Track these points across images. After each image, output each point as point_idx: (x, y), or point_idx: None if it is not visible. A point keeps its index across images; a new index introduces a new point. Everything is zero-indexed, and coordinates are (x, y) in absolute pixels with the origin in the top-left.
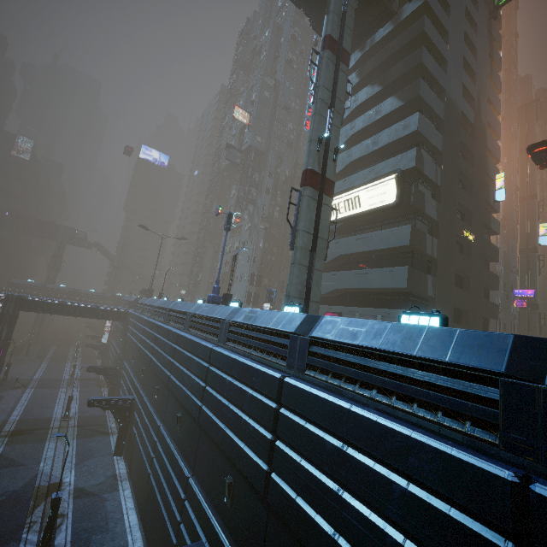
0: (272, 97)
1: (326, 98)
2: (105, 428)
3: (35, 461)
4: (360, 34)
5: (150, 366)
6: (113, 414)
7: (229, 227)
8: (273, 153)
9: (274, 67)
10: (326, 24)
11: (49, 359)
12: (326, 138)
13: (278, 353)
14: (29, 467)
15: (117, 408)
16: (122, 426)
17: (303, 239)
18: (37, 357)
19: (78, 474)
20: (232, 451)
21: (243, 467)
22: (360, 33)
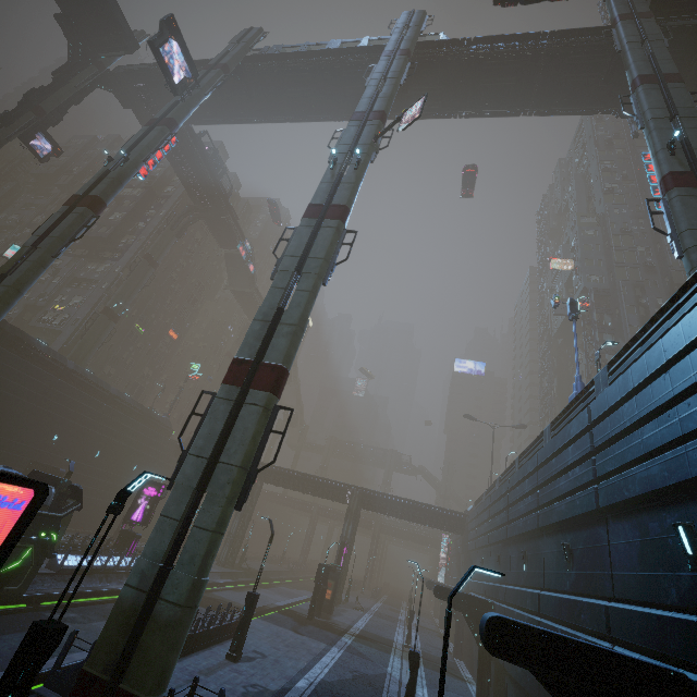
0: (597, 232)
1: (661, 115)
2: (457, 673)
3: (382, 662)
4: (695, 77)
5: (507, 535)
6: (466, 620)
7: (575, 315)
8: (624, 284)
9: (590, 207)
10: (628, 75)
11: (383, 601)
12: (679, 142)
13: (694, 302)
14: (377, 665)
15: (471, 612)
16: (482, 649)
17: (695, 238)
18: (371, 596)
19: (431, 695)
20: (669, 471)
21: (696, 468)
22: (695, 76)
